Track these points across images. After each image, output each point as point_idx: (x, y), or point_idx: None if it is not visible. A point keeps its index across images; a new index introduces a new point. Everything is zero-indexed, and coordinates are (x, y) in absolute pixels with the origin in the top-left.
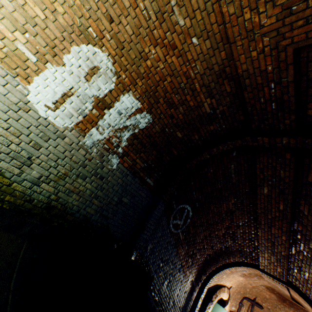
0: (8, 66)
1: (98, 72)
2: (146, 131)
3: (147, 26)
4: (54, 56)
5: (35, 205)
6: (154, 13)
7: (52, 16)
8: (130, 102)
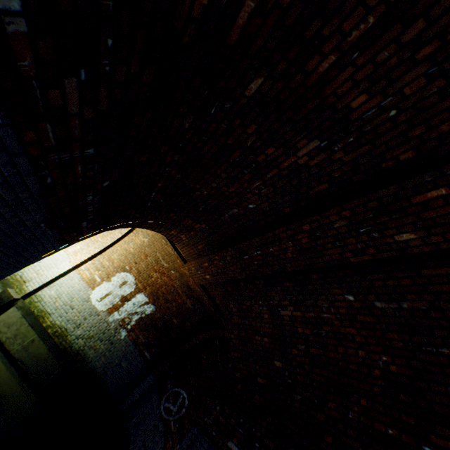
0: (89, 284)
1: (127, 283)
2: (151, 316)
3: (152, 265)
4: (108, 278)
5: (73, 350)
6: (154, 261)
7: (112, 263)
8: (142, 297)
